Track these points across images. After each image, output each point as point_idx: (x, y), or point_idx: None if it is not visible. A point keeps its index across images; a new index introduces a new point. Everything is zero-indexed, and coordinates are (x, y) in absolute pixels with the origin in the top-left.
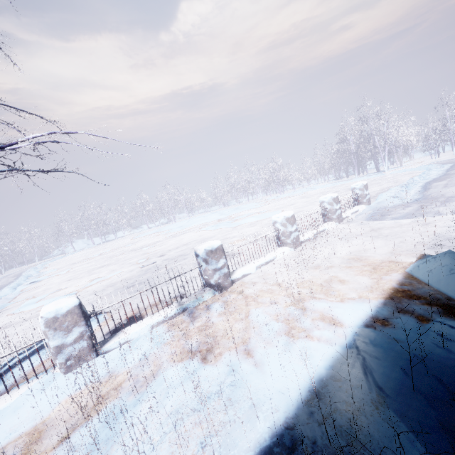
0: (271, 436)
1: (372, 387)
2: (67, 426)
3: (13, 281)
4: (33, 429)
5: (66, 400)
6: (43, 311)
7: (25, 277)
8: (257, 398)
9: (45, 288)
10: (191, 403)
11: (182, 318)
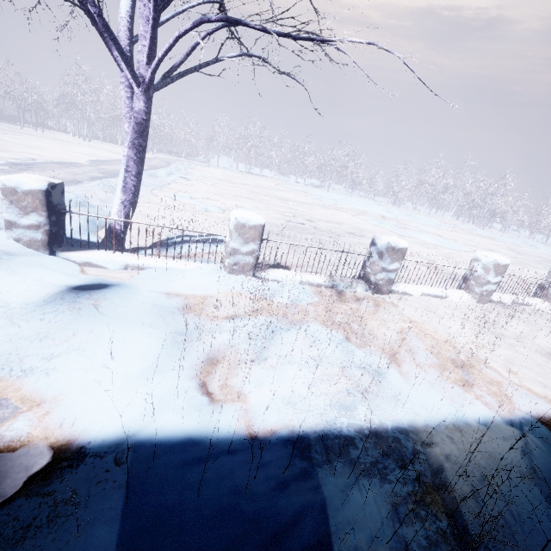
0: (410, 425)
1: (524, 463)
2: (230, 311)
3: (165, 166)
4: (205, 296)
5: (227, 293)
6: (237, 213)
7: (176, 169)
8: (400, 395)
9: (195, 190)
10: (340, 360)
11: (329, 292)
